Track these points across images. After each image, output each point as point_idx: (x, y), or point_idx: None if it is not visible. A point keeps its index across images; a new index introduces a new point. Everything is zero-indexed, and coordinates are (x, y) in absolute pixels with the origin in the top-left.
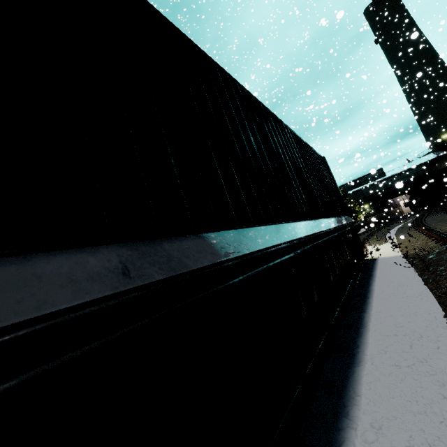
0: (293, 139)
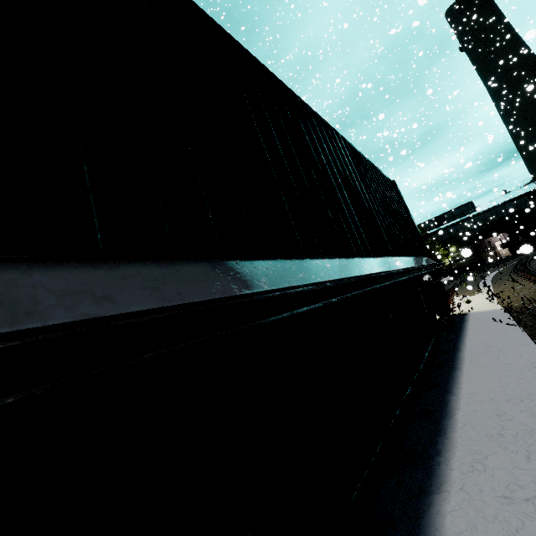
0: (348, 151)
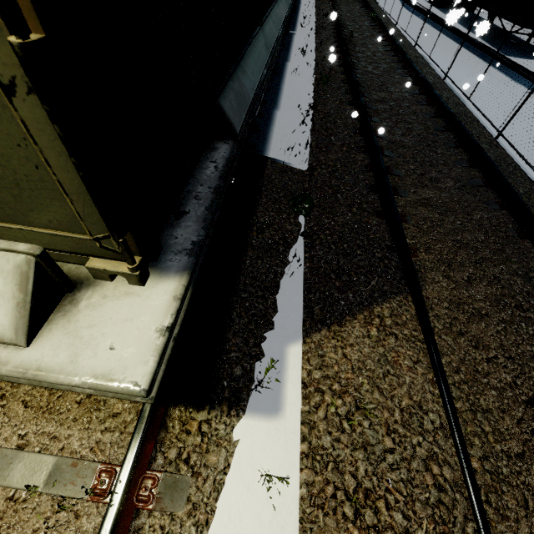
0: None
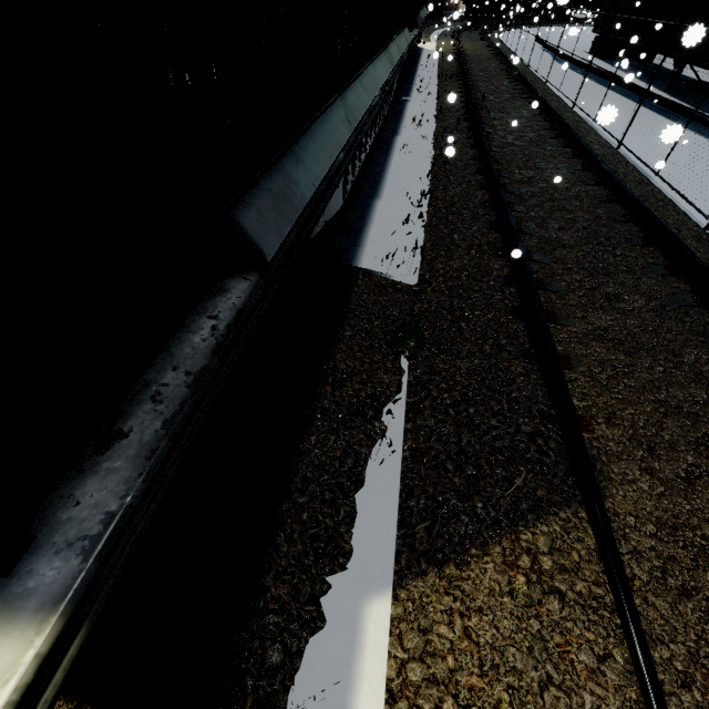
0: None
